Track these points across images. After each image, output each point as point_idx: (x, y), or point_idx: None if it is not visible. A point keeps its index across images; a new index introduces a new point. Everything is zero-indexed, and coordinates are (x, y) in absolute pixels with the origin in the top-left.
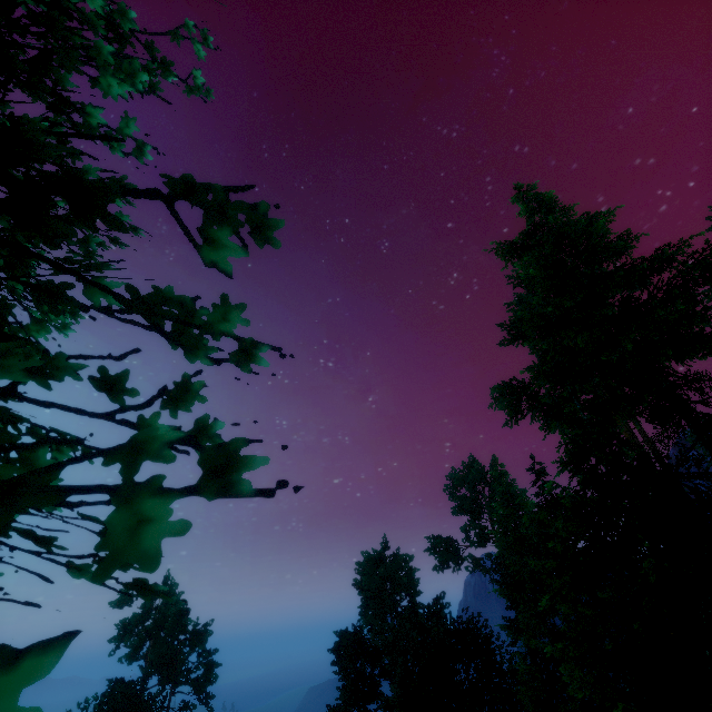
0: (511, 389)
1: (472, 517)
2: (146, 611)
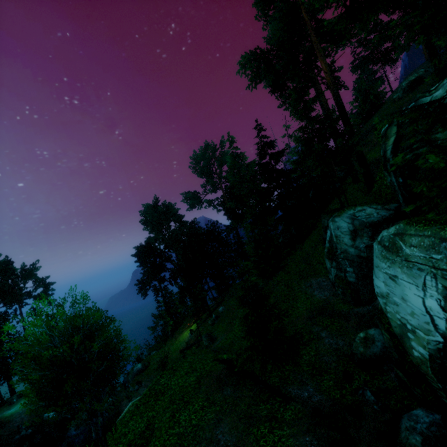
0: (256, 55)
1: (208, 179)
2: None
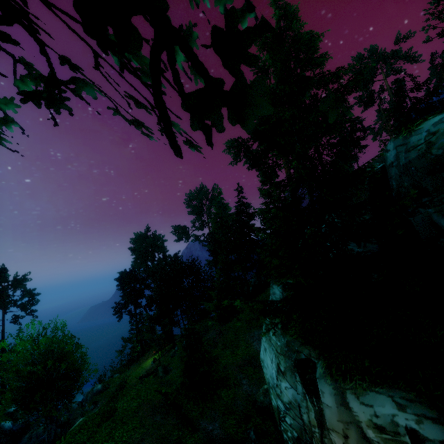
0: (238, 143)
1: (198, 216)
2: None
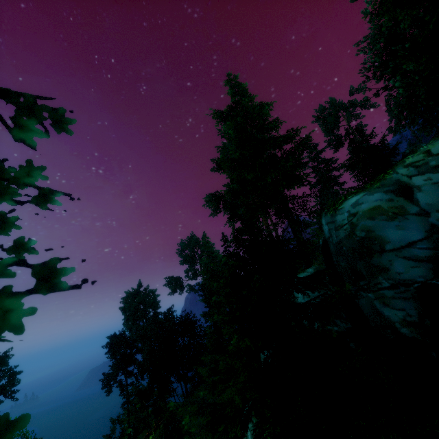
0: (215, 197)
1: (191, 265)
2: None
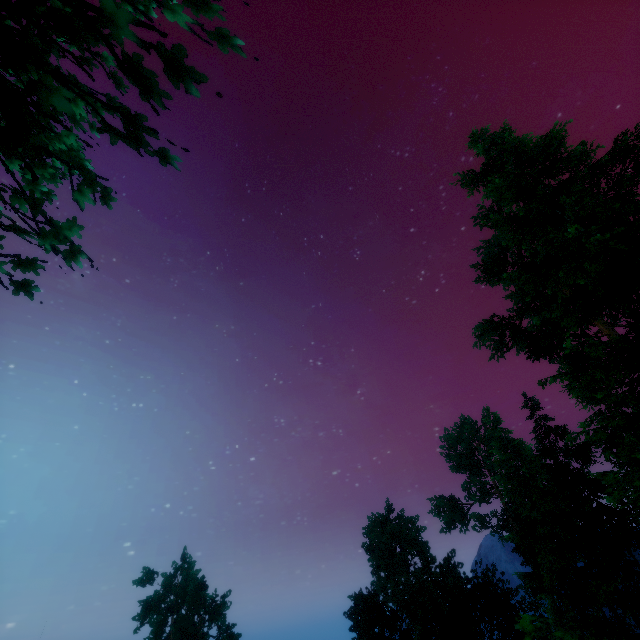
0: (493, 324)
1: (471, 475)
2: (167, 588)
